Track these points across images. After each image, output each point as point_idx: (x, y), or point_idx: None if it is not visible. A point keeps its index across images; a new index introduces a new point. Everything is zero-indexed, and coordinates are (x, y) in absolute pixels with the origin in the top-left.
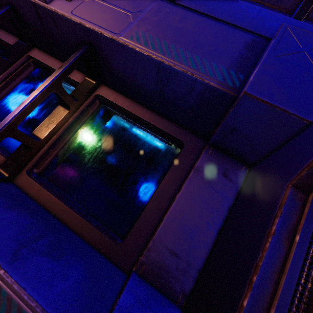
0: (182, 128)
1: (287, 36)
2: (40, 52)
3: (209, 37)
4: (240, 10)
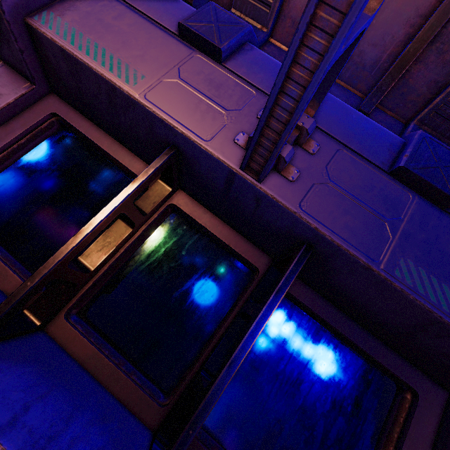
0: (413, 366)
1: None
2: (189, 199)
3: None
4: None
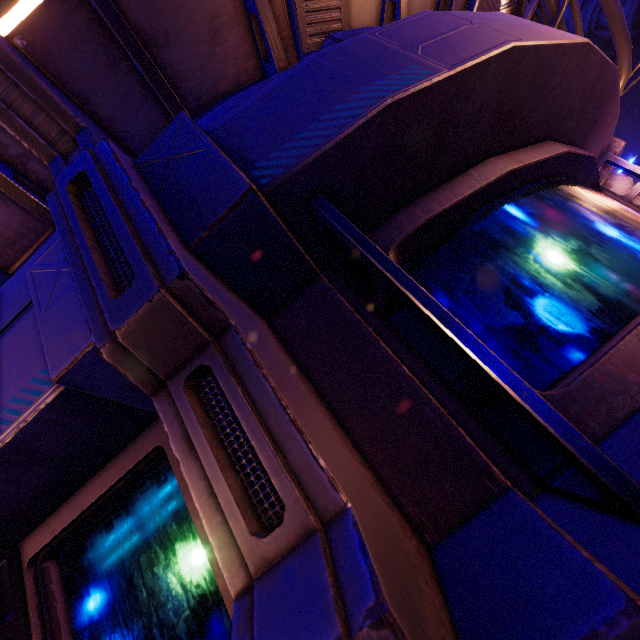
0: (141, 436)
1: (39, 280)
2: None
3: (4, 366)
4: (2, 302)
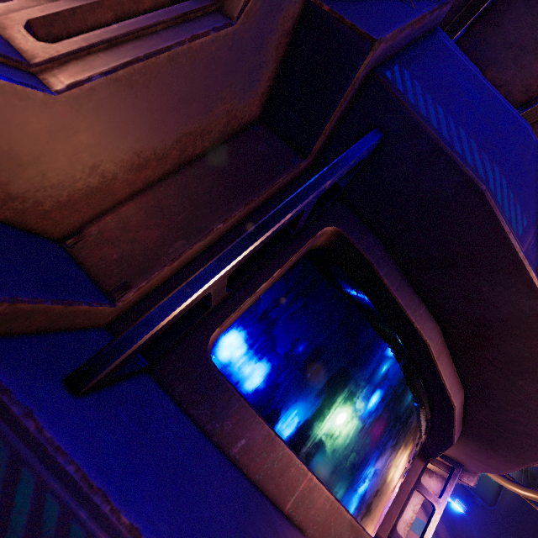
0: None
1: None
2: None
3: None
4: None
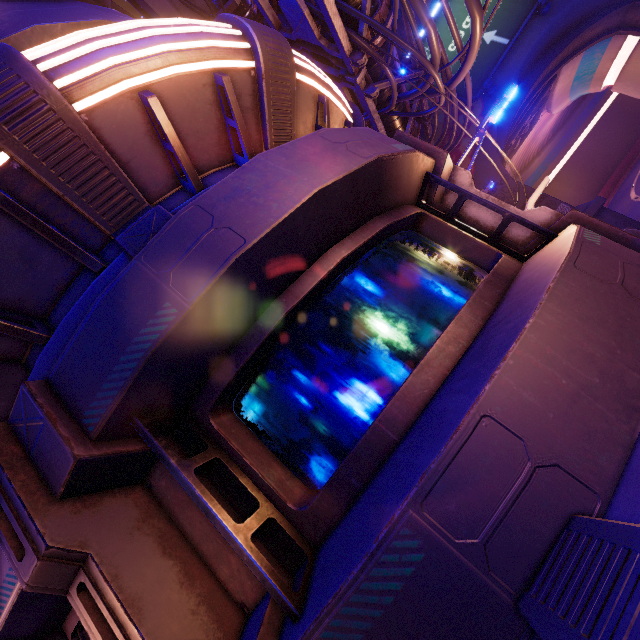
0: None
1: None
2: None
3: None
4: None
